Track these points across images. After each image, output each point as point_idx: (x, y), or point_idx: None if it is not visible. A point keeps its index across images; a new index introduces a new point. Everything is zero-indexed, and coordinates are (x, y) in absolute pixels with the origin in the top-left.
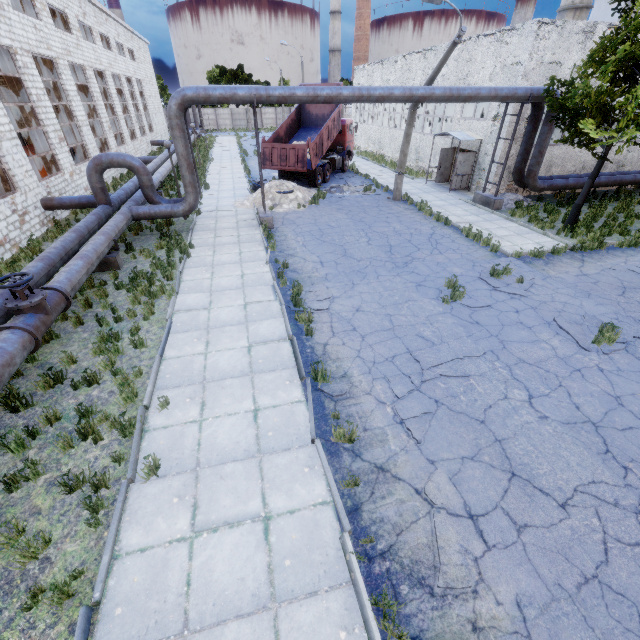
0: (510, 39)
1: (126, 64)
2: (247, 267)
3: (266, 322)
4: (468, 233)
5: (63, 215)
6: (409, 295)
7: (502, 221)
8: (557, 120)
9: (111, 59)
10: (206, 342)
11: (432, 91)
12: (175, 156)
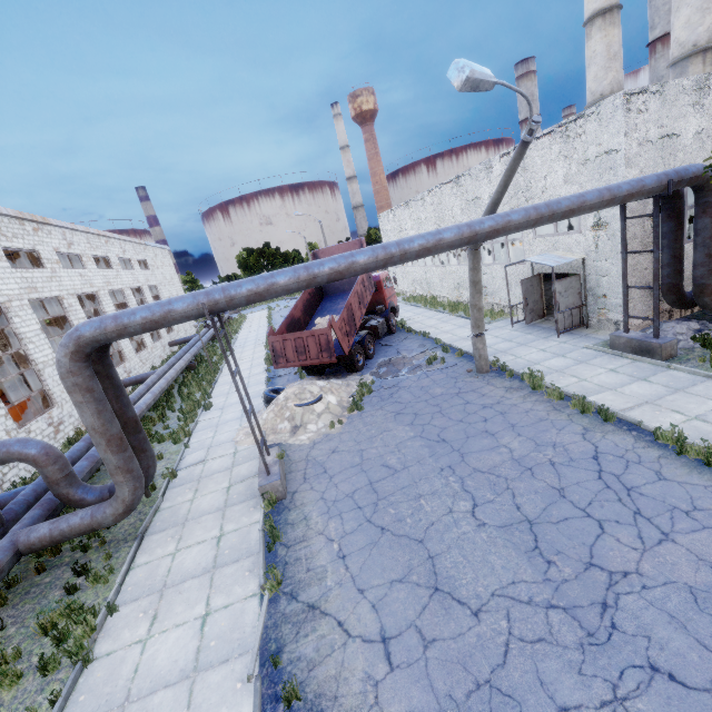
0: (582, 129)
1: (134, 275)
2: (201, 702)
3: None
4: (681, 446)
5: None
6: None
7: (708, 385)
8: None
9: (110, 277)
10: None
11: (506, 218)
12: (179, 364)
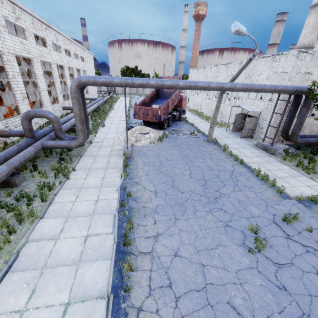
0: (279, 59)
1: (78, 63)
2: (103, 192)
3: (95, 265)
4: (258, 174)
5: (14, 138)
6: (219, 238)
7: (278, 163)
8: (317, 107)
9: (69, 60)
10: (32, 290)
11: (235, 85)
12: (92, 107)
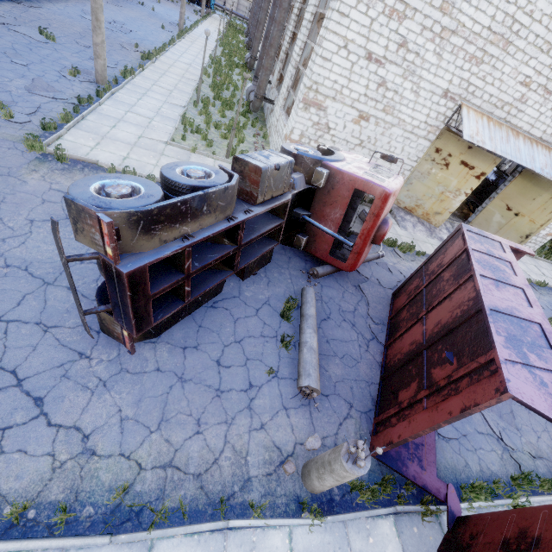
0: None
1: None
2: None
3: None
4: None
5: None
6: None
7: None
8: None
9: None
10: None
11: None
12: None
